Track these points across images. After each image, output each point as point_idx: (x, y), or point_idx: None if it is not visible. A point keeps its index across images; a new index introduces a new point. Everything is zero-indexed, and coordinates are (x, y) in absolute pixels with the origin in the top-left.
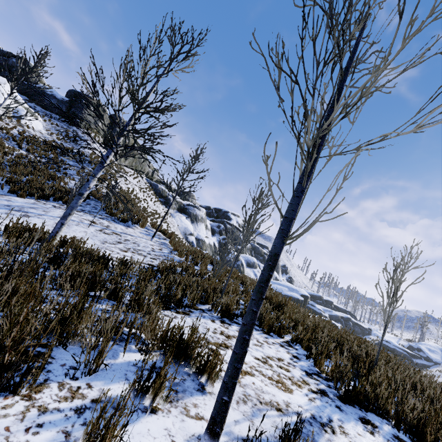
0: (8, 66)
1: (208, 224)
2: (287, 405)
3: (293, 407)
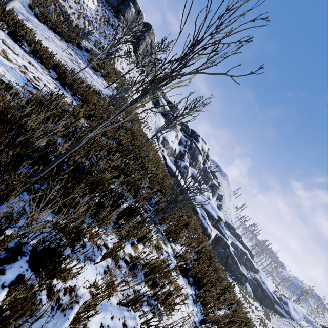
0: None
1: (179, 135)
2: None
3: None
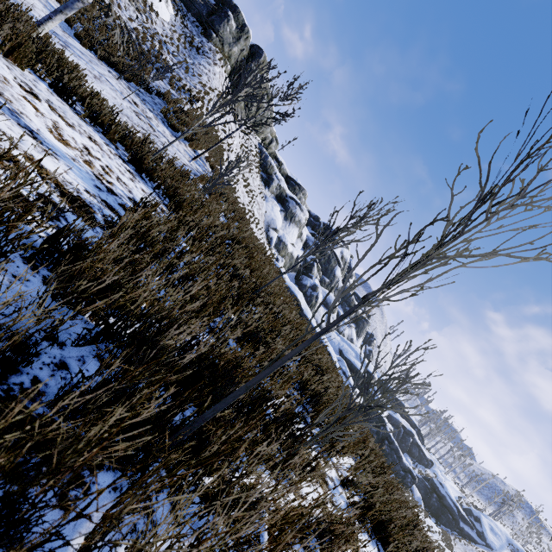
0: None
1: (304, 234)
2: (21, 112)
3: (26, 118)
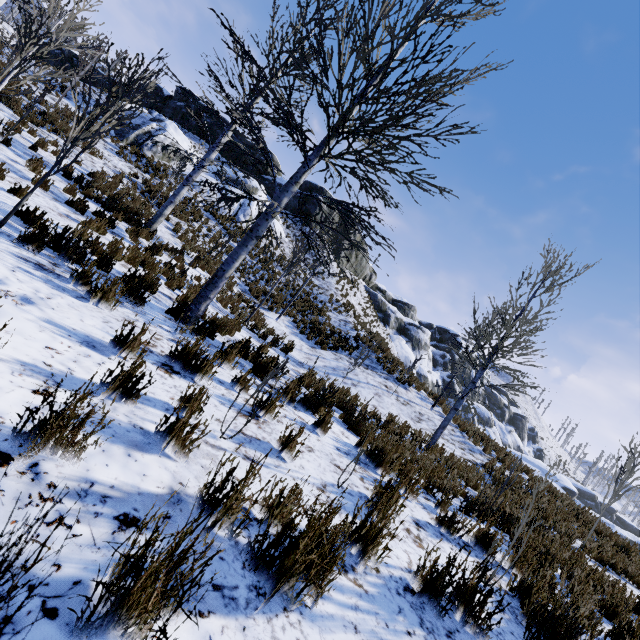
0: (254, 160)
1: (430, 352)
2: None
3: None
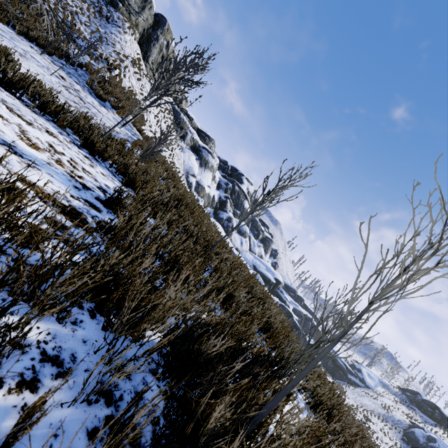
0: None
1: (217, 177)
2: None
3: None
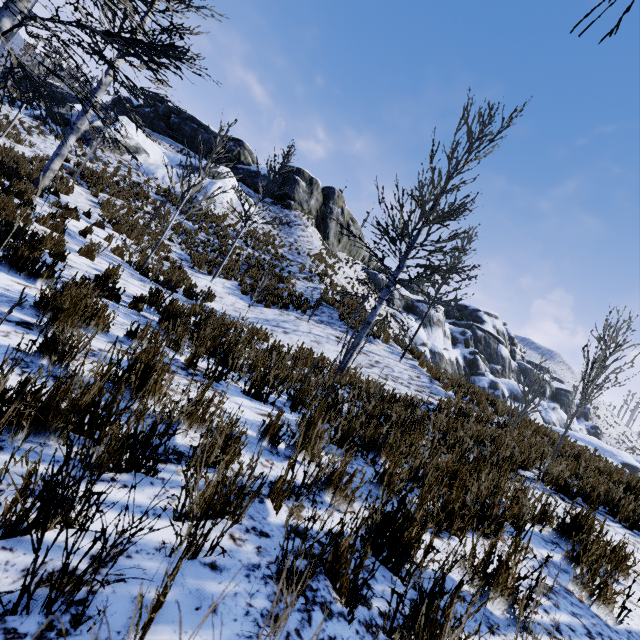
0: (226, 152)
1: (446, 329)
2: None
3: None
